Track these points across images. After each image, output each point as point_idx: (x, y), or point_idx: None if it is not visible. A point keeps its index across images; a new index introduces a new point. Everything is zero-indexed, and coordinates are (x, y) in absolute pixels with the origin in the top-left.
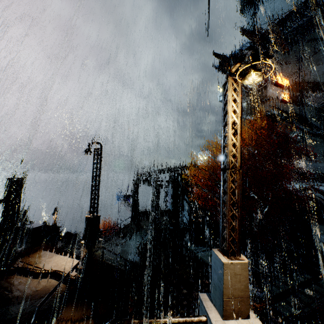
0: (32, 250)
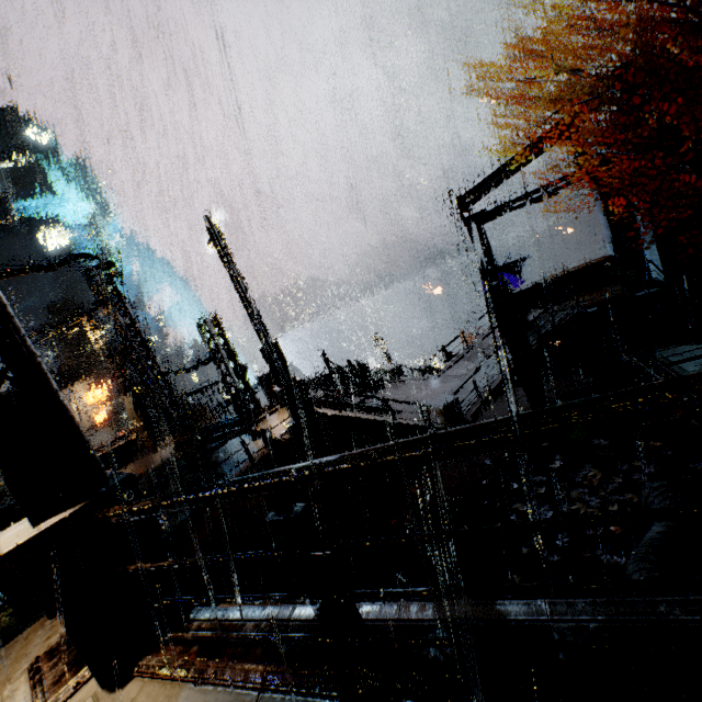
0: (273, 406)
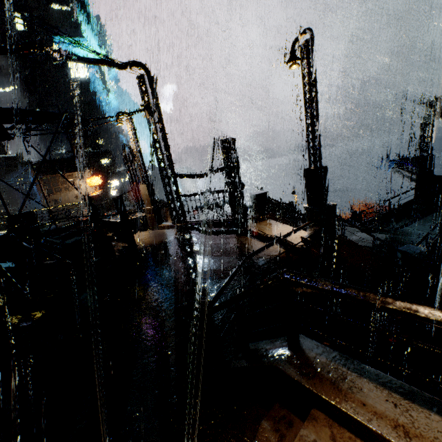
0: (260, 218)
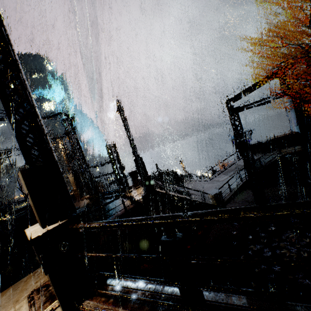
0: (134, 186)
